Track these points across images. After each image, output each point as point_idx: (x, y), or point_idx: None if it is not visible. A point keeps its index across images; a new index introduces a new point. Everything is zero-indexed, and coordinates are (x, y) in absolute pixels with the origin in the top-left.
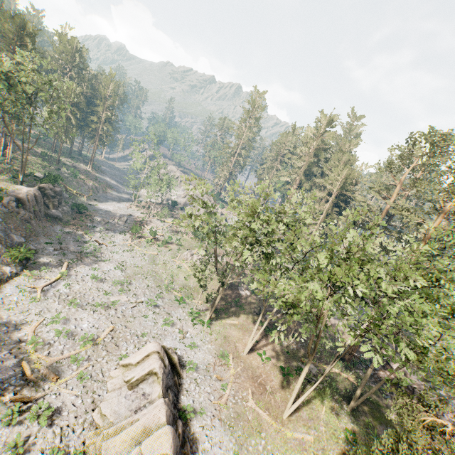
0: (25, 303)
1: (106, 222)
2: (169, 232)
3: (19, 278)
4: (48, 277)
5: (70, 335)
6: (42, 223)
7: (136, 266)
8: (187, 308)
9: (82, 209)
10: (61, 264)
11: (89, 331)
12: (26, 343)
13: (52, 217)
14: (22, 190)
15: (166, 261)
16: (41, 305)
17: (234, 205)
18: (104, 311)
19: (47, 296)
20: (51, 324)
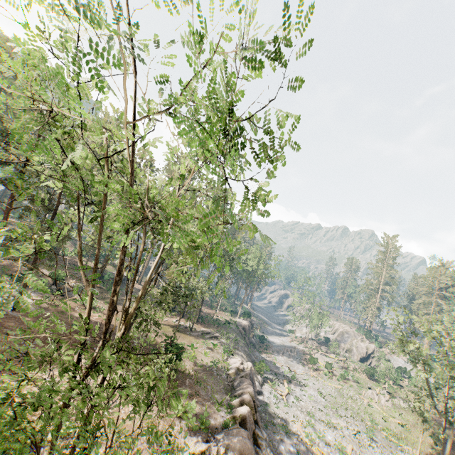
0: (281, 406)
1: (282, 352)
2: (338, 367)
3: (265, 386)
4: (280, 390)
5: (324, 441)
6: (250, 348)
7: (331, 396)
8: (406, 453)
9: (263, 339)
10: (280, 382)
11: (335, 443)
12: (302, 436)
13: (251, 344)
14: (241, 322)
15: (353, 397)
16: (290, 410)
17: (435, 335)
18: (334, 429)
19: (289, 404)
20: (306, 427)
